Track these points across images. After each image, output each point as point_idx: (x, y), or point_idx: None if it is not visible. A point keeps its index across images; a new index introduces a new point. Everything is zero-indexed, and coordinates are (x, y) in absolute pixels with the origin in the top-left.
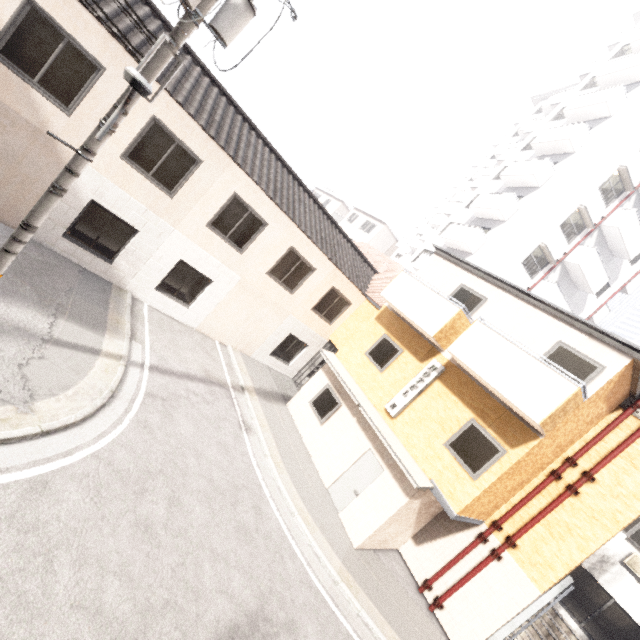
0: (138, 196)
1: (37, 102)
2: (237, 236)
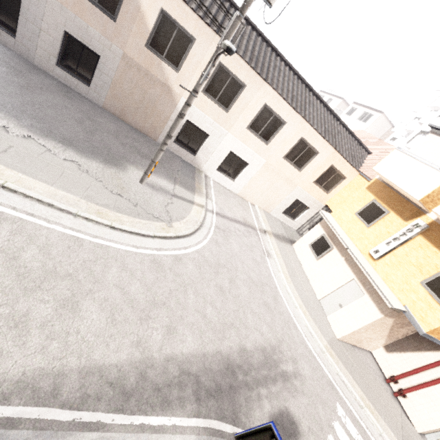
0: (209, 114)
1: (164, 68)
2: (265, 133)
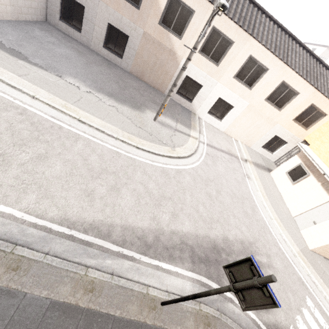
0: (203, 69)
1: (171, 38)
2: (249, 80)
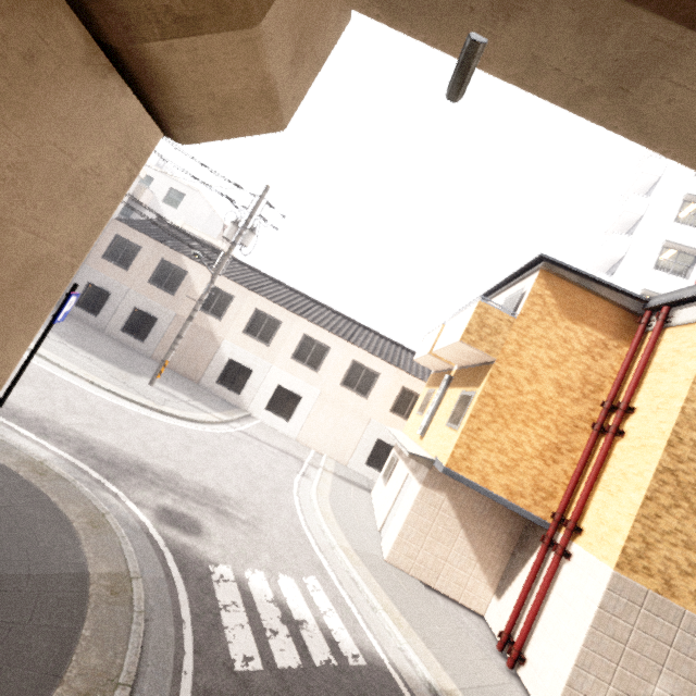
0: (251, 350)
1: (209, 320)
2: (312, 361)
